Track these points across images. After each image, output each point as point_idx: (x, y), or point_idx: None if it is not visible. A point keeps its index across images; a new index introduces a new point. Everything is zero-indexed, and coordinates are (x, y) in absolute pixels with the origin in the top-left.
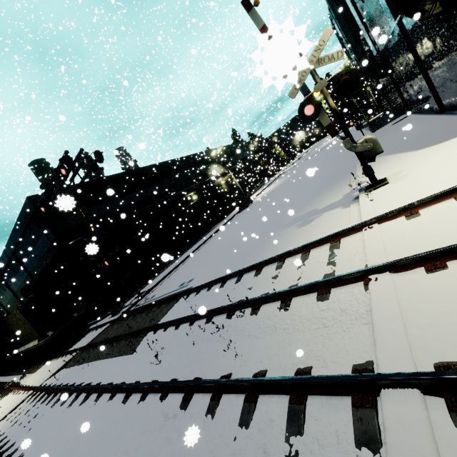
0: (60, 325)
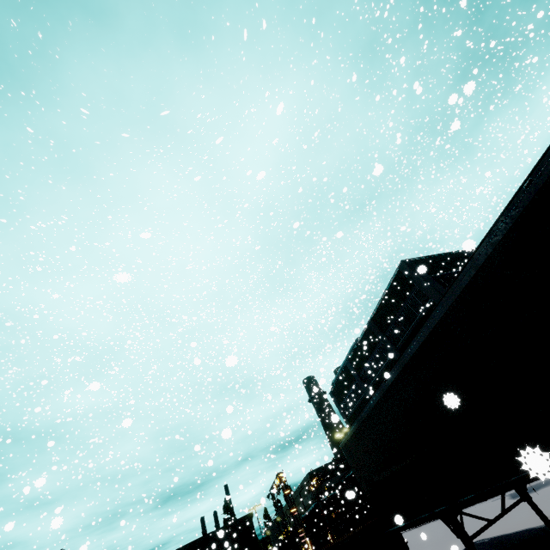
0: (316, 543)
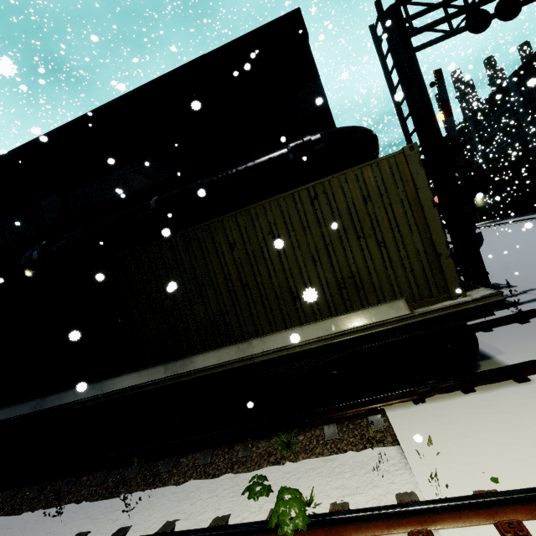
0: None
